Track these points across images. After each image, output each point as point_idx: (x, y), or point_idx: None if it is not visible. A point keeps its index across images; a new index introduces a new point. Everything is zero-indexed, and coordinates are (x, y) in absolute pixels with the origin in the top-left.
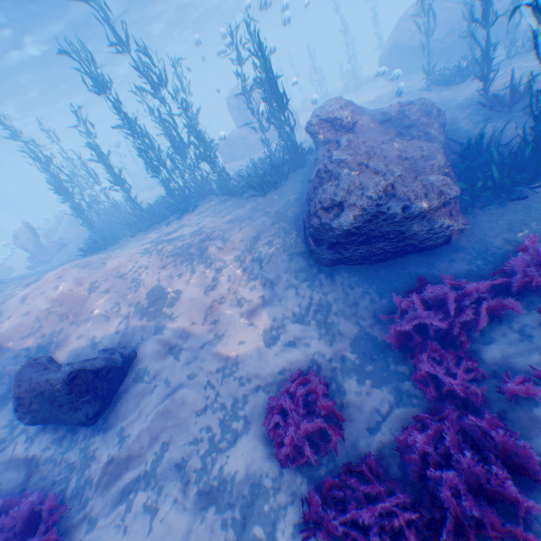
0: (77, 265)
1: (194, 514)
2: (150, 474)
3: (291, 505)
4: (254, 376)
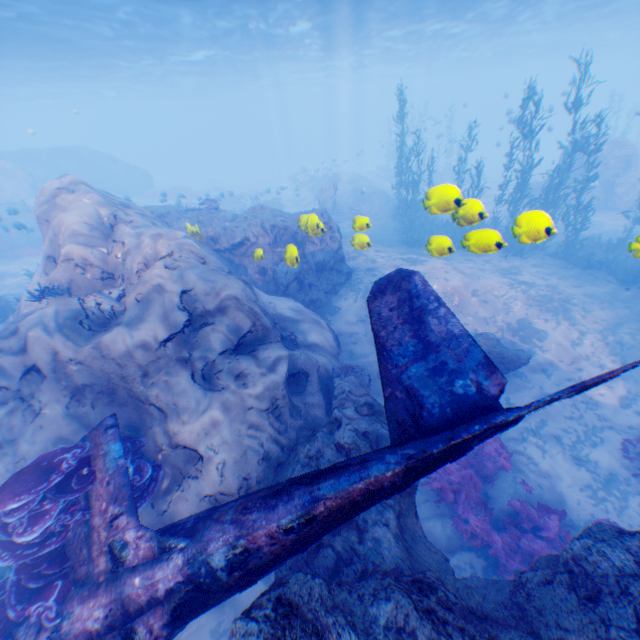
0: (452, 267)
1: (570, 463)
2: (533, 430)
3: (634, 492)
4: (605, 418)
